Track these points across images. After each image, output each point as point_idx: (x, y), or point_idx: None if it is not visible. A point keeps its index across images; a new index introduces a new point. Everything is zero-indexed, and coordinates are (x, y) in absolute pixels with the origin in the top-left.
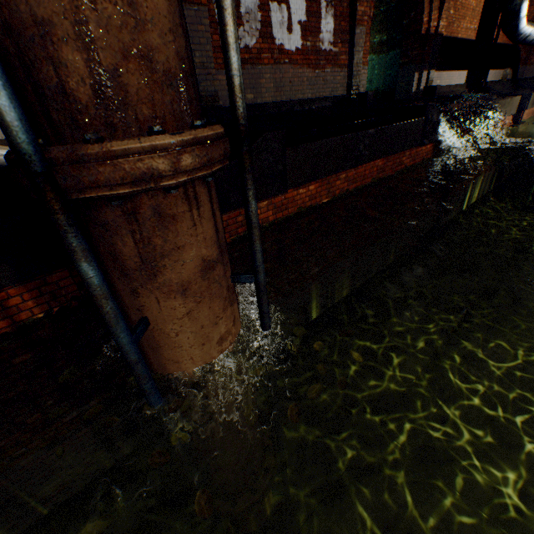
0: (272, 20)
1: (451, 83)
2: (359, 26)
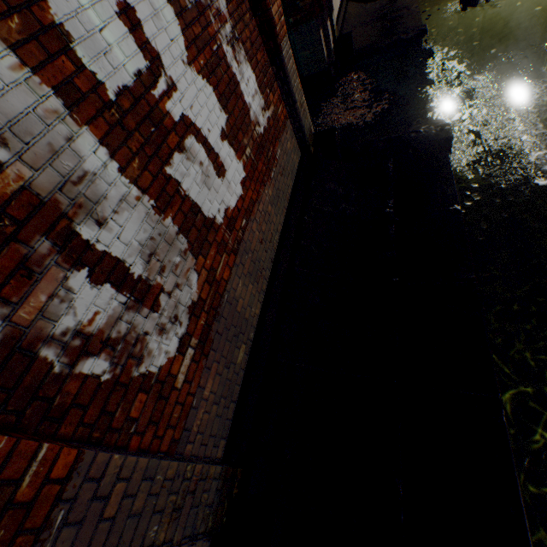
0: (190, 195)
1: (337, 6)
2: (282, 41)
